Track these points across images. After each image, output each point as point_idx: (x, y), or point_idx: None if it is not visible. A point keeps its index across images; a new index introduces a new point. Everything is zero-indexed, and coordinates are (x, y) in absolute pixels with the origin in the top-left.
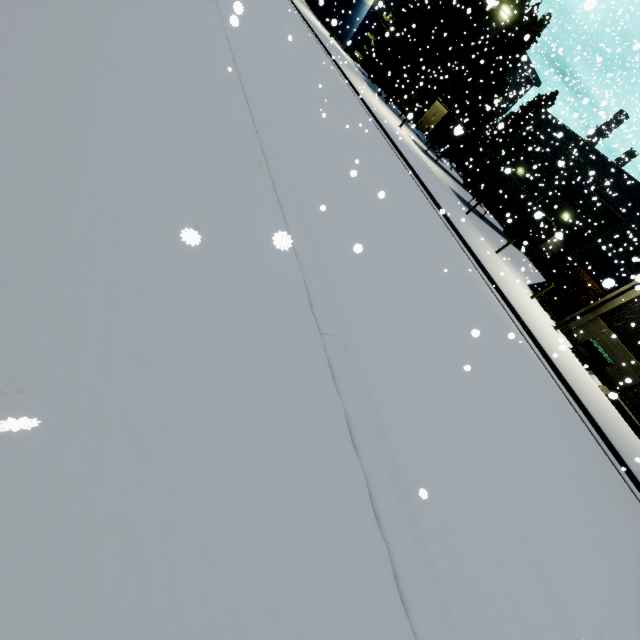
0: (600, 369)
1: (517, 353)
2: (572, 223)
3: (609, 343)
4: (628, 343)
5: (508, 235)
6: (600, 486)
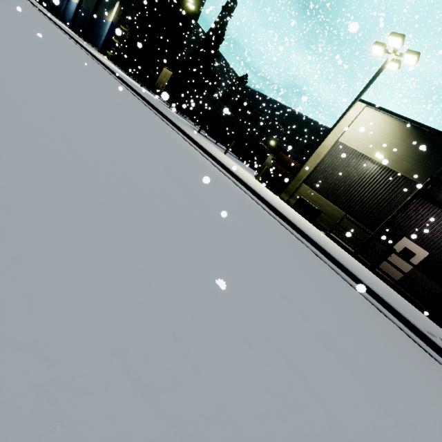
0: (315, 218)
1: (220, 187)
2: (277, 146)
3: (315, 199)
4: (326, 195)
5: (242, 160)
6: (341, 309)
